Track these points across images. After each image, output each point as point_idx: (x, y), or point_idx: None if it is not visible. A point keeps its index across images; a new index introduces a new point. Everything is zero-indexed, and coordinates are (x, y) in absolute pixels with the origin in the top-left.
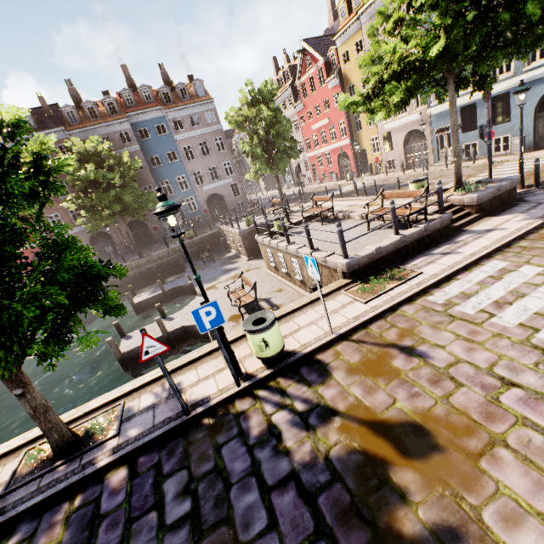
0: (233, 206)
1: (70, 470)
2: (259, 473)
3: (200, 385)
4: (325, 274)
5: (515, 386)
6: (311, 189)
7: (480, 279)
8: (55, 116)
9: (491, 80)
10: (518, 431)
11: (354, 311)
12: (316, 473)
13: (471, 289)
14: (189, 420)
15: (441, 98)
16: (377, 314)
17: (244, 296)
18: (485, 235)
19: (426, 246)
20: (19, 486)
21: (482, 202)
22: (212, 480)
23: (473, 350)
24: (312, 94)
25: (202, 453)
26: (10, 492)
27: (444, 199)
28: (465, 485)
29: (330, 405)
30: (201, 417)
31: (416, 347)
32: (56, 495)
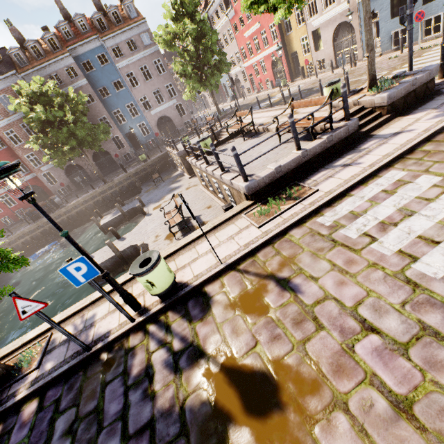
0: (176, 128)
1: None
2: (126, 418)
3: (107, 318)
4: (235, 195)
5: (374, 332)
6: (250, 100)
7: (373, 194)
8: (5, 61)
9: None
10: (363, 392)
11: (247, 237)
12: (169, 423)
13: (361, 207)
14: (91, 355)
15: None
16: (266, 241)
17: (175, 216)
18: (391, 140)
19: (330, 157)
20: None
21: (394, 101)
22: (90, 422)
23: (343, 284)
24: None
25: (91, 391)
26: None
27: (356, 101)
28: None
29: (200, 346)
30: (101, 352)
31: (291, 279)
32: None
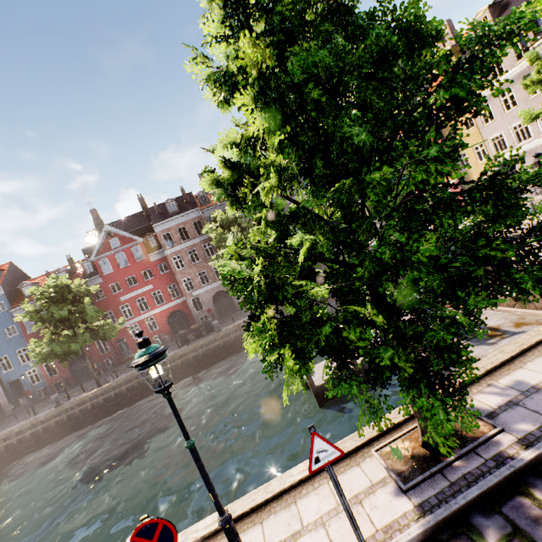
0: None
1: (477, 465)
2: None
3: None
4: None
5: None
6: None
7: None
8: (191, 201)
9: None
10: None
11: None
12: None
13: None
14: None
15: None
16: None
17: None
18: None
19: None
20: (420, 481)
21: None
22: None
23: None
24: None
25: None
26: (413, 487)
27: None
28: None
29: None
30: None
31: None
32: (491, 490)
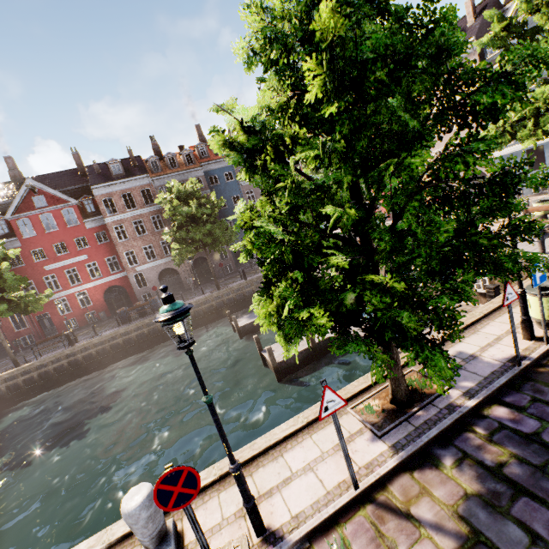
0: None
1: (434, 413)
2: None
3: (491, 350)
4: None
5: None
6: None
7: None
8: (140, 166)
9: None
10: None
11: None
12: None
13: None
14: (522, 370)
15: None
16: None
17: None
18: None
19: None
20: (392, 428)
21: None
22: None
23: None
24: None
25: None
26: (386, 433)
27: None
28: None
29: None
30: (530, 369)
31: None
32: (446, 430)
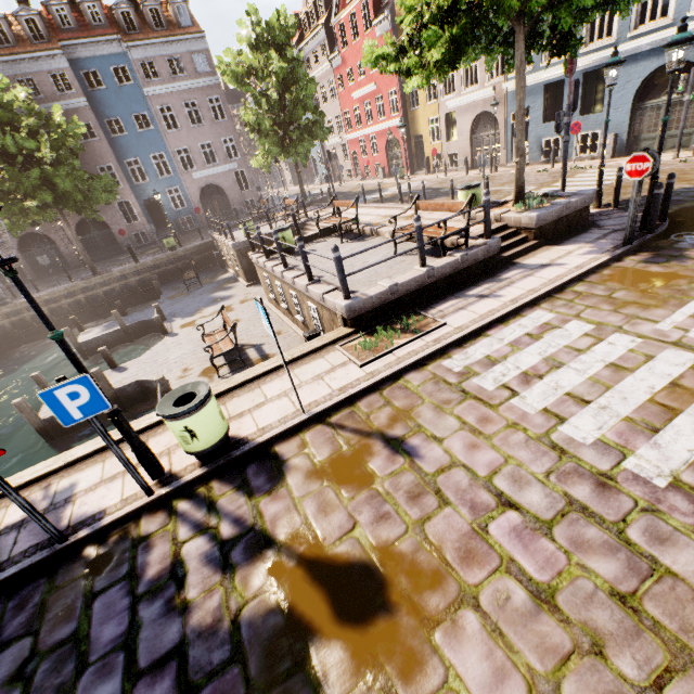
0: (233, 206)
1: None
2: (134, 645)
3: (99, 490)
4: (326, 318)
5: (513, 507)
6: (349, 187)
7: (515, 337)
8: None
9: (577, 42)
10: (498, 582)
11: (343, 378)
12: (212, 646)
13: (500, 352)
14: (65, 549)
15: (510, 63)
16: (372, 385)
17: (222, 341)
18: (538, 273)
19: (462, 283)
20: None
21: (543, 225)
22: (63, 657)
23: (476, 448)
24: (354, 43)
25: (65, 608)
26: None
27: (498, 216)
28: (405, 673)
29: (267, 530)
30: (84, 544)
31: (406, 439)
32: None
